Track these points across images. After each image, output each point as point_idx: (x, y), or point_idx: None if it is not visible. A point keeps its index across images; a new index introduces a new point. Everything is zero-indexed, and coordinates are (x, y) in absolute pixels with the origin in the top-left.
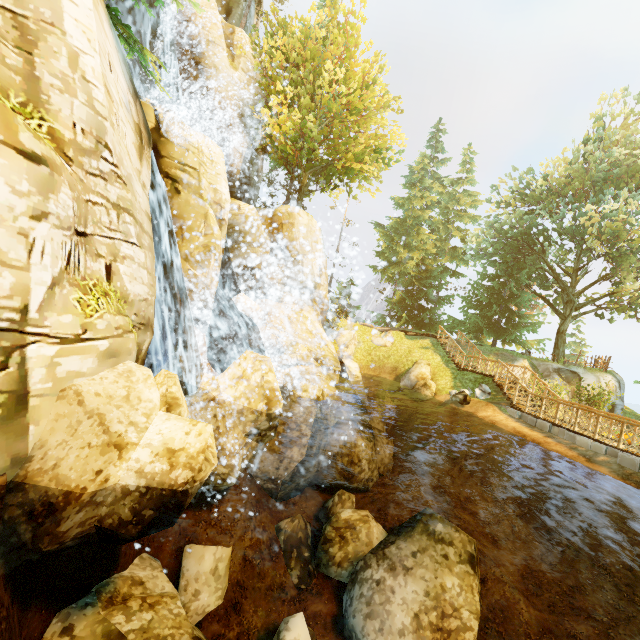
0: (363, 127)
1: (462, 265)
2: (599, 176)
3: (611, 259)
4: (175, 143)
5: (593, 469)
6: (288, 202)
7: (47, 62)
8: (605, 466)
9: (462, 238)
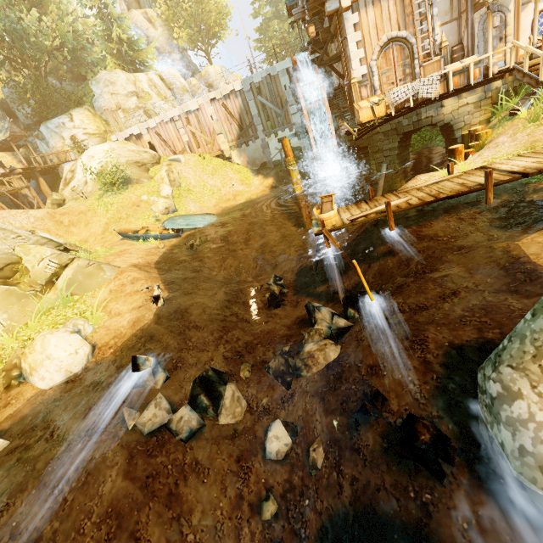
0: (209, 7)
1: None
2: None
3: None
4: (166, 79)
5: None
6: None
7: (158, 88)
8: None
9: None
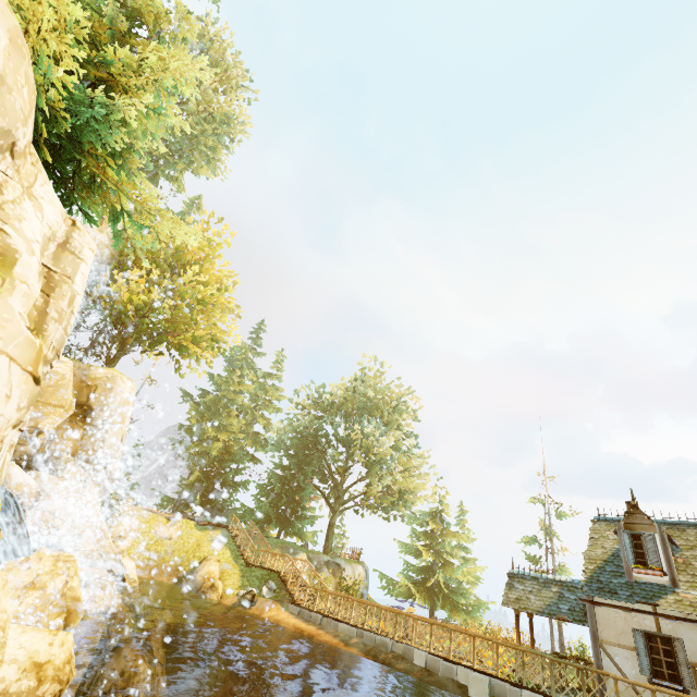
0: (207, 318)
1: (261, 450)
2: (361, 405)
3: (365, 465)
4: None
5: (349, 651)
6: (92, 349)
7: (57, 302)
8: (356, 647)
9: (265, 426)
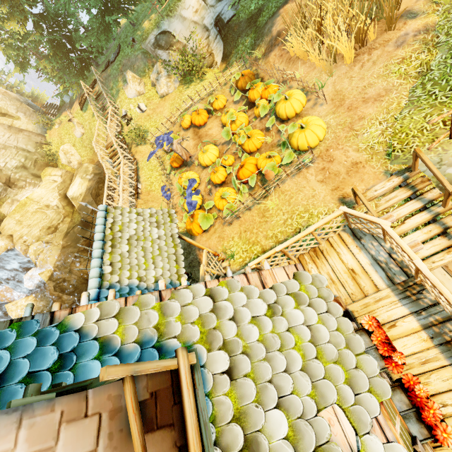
0: None
1: None
2: None
3: None
4: None
5: None
6: None
7: None
8: None
9: None
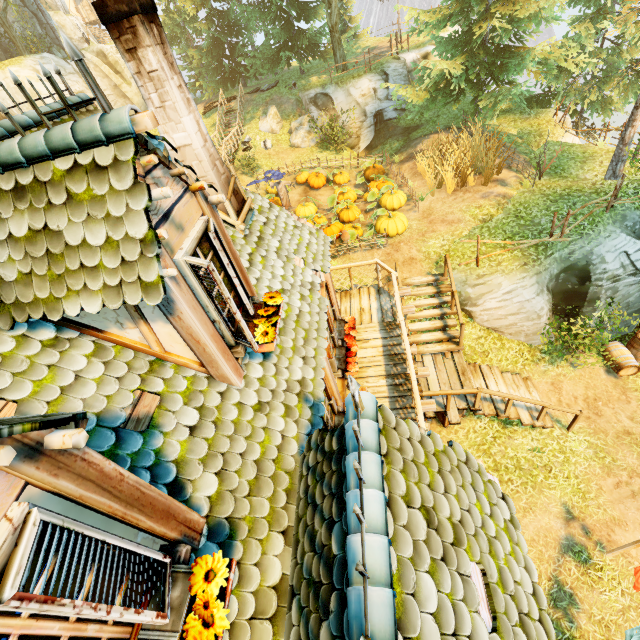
0: None
1: None
2: None
3: None
4: None
5: None
6: None
7: None
8: None
9: None
